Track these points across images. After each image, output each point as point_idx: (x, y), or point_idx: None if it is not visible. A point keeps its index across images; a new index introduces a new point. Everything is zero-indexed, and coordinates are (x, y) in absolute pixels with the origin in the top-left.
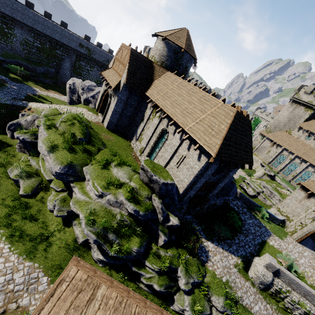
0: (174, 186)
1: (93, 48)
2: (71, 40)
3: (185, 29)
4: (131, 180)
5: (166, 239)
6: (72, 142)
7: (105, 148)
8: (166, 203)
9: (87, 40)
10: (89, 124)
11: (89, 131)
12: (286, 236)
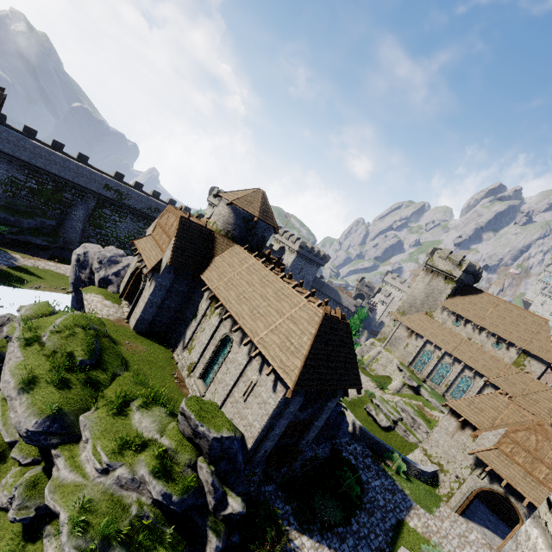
0: (237, 438)
1: (127, 191)
2: (91, 180)
3: (260, 190)
4: (164, 433)
5: (219, 546)
6: (67, 368)
7: (125, 371)
8: (222, 471)
9: (119, 178)
10: (103, 328)
11: (100, 343)
12: (439, 504)
